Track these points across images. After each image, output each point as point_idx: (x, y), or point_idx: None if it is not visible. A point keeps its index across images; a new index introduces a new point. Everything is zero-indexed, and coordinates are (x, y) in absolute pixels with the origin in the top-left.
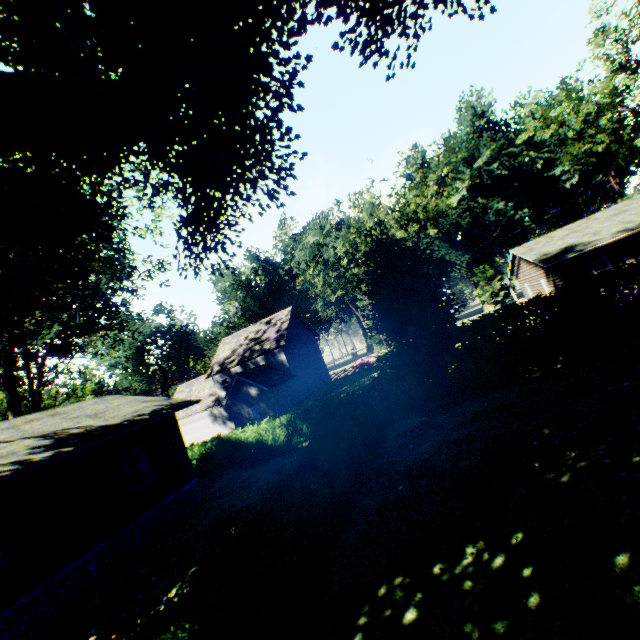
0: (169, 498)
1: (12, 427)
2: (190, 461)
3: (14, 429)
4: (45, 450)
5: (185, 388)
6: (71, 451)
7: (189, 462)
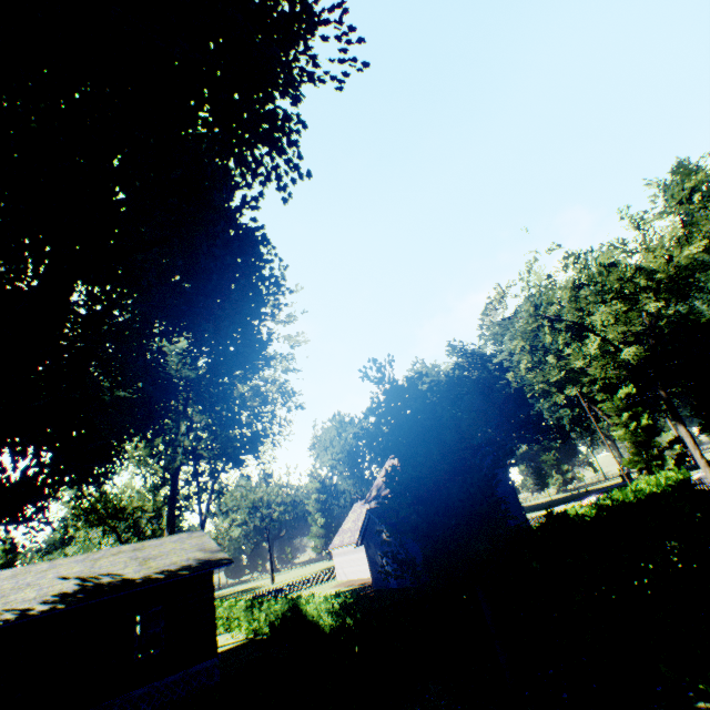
0: (173, 676)
1: (98, 558)
2: (216, 633)
3: (94, 561)
4: (54, 600)
5: (357, 508)
6: (63, 608)
7: (214, 634)
